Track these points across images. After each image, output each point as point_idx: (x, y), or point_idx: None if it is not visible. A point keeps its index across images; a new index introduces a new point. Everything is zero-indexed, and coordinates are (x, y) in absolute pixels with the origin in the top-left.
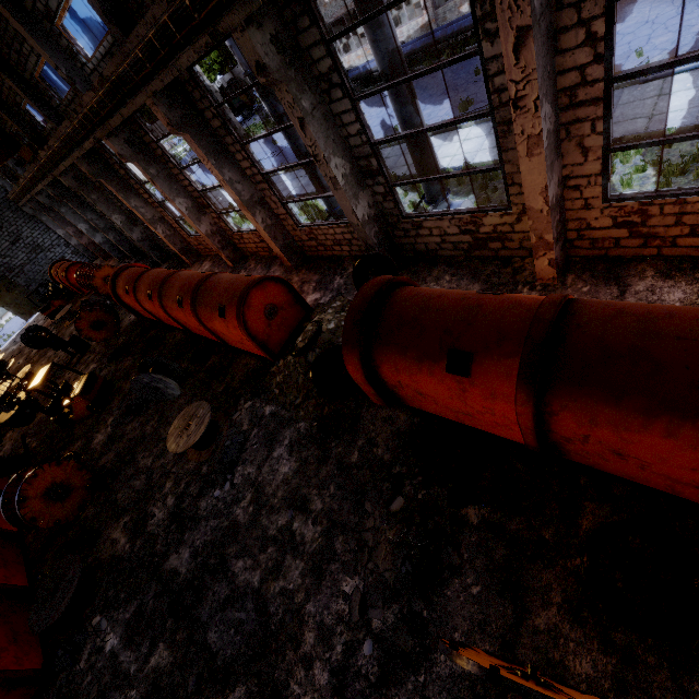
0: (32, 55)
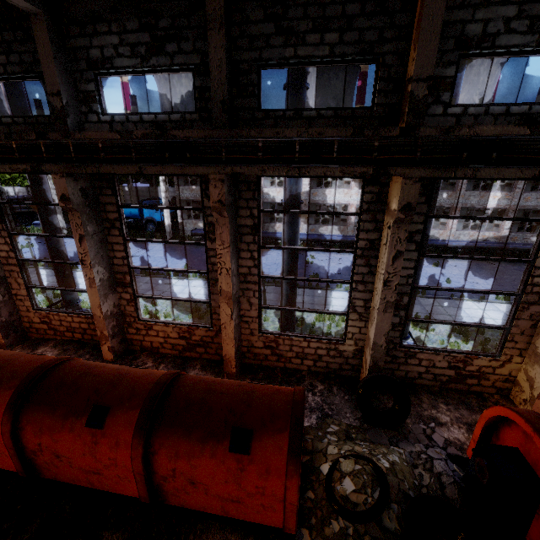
0: None
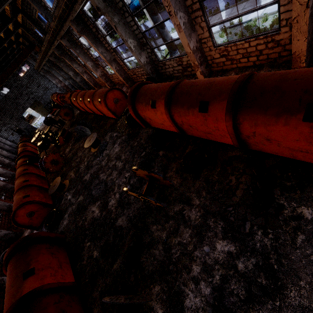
0: (34, 9)
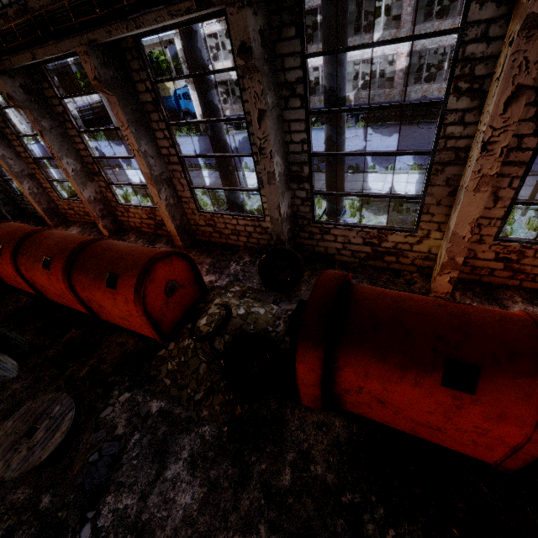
0: None
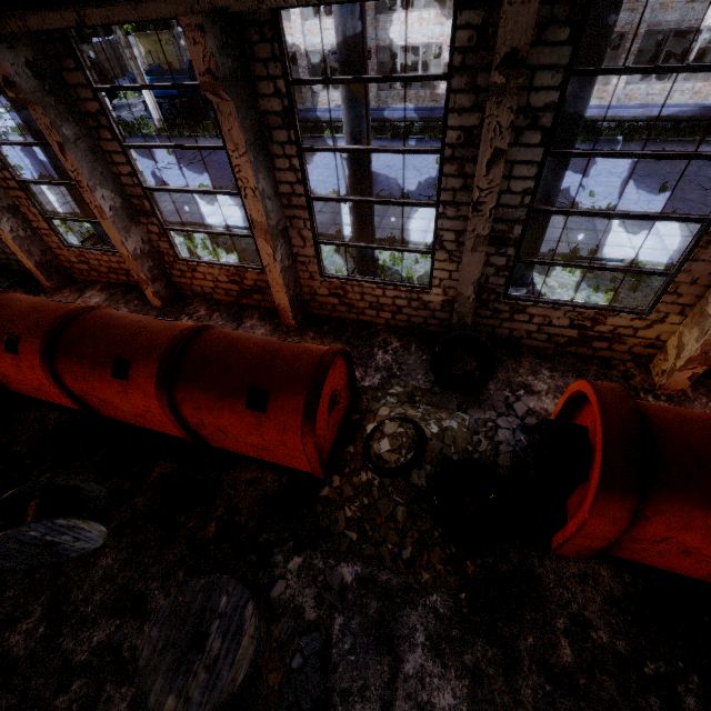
0: None
